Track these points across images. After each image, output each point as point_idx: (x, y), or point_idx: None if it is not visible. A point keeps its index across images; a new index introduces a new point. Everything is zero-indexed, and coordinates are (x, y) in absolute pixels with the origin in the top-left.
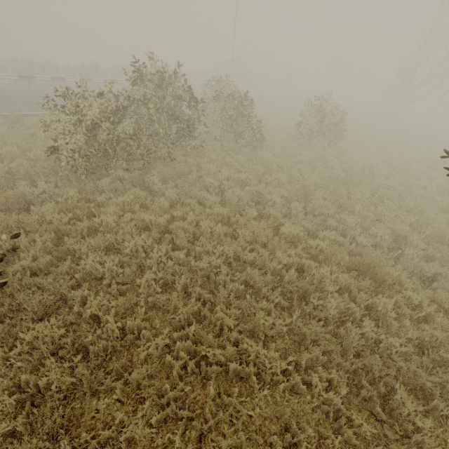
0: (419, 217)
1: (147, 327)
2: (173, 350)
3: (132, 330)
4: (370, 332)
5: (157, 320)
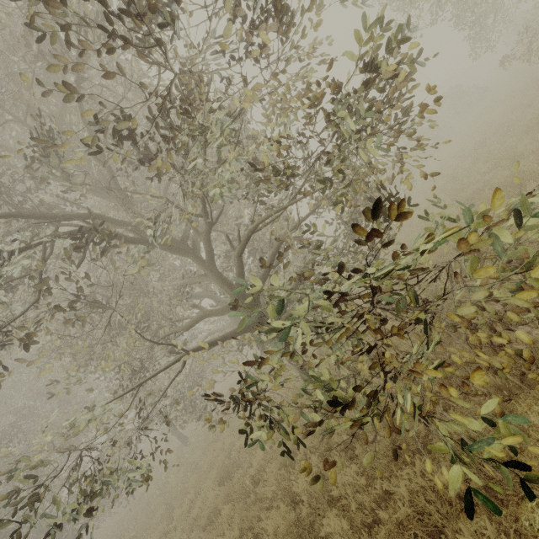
0: None
1: None
2: None
3: None
4: None
5: None
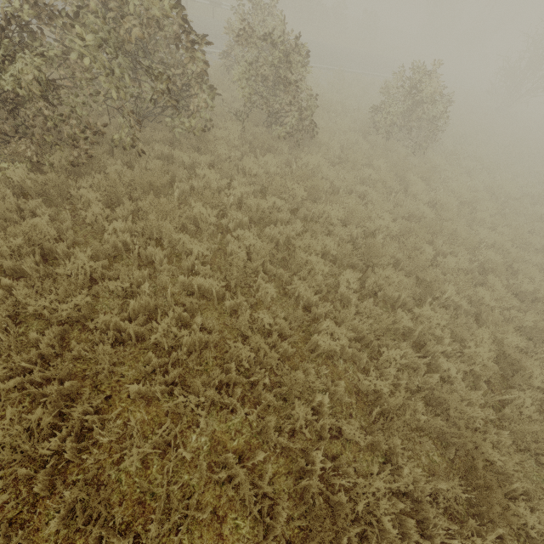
0: (540, 319)
1: None
2: None
3: None
4: None
5: None
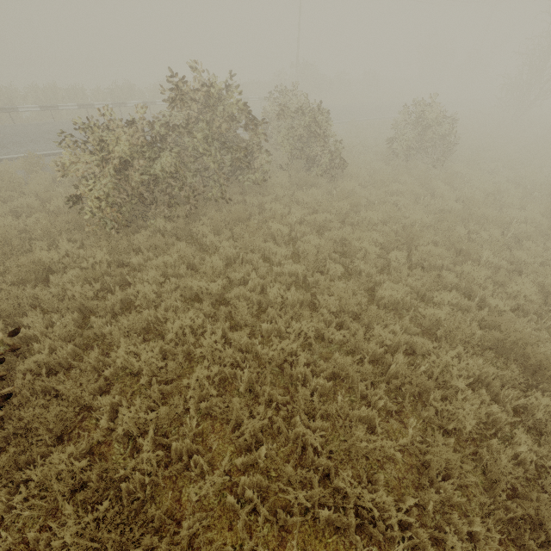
0: None
1: (200, 449)
2: (237, 482)
3: (180, 452)
4: (527, 454)
5: (213, 437)
